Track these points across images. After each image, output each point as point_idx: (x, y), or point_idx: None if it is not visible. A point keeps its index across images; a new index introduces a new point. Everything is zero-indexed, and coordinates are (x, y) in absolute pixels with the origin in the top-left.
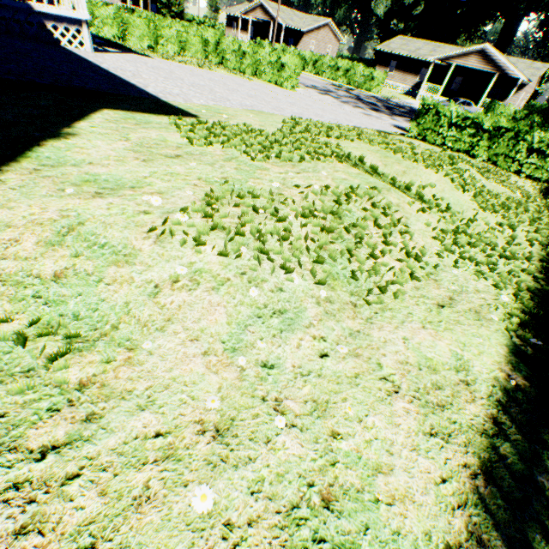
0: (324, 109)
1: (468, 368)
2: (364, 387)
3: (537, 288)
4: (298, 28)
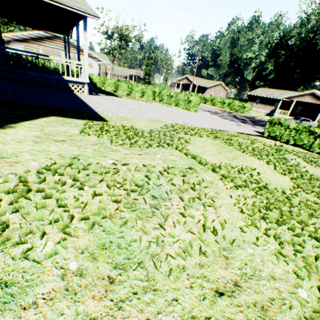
0: (208, 121)
1: None
2: None
3: None
4: (204, 86)
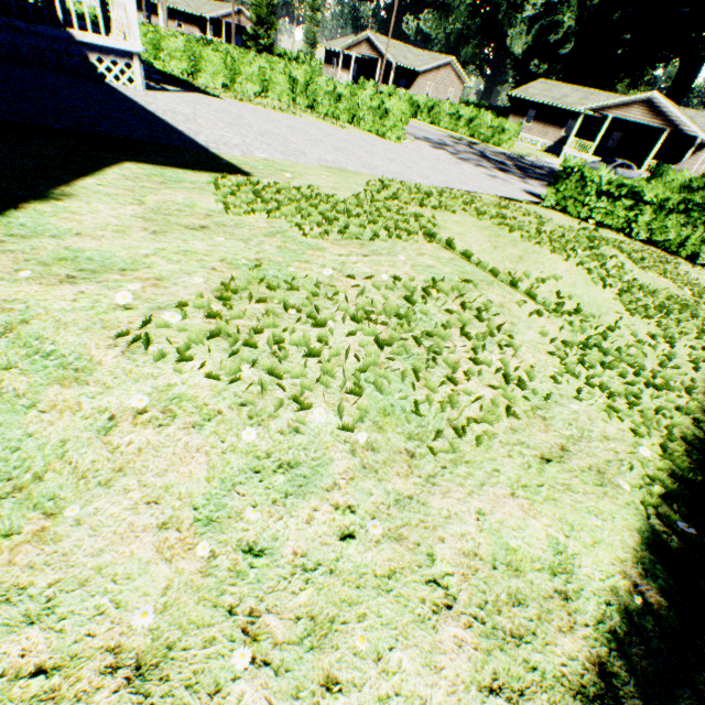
0: (434, 167)
1: (572, 569)
2: (400, 595)
3: (698, 437)
4: (412, 67)
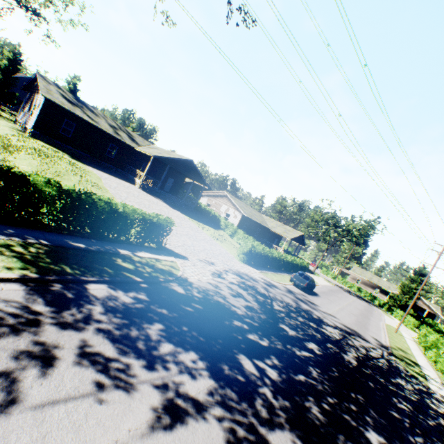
0: None
1: None
2: None
3: None
4: None
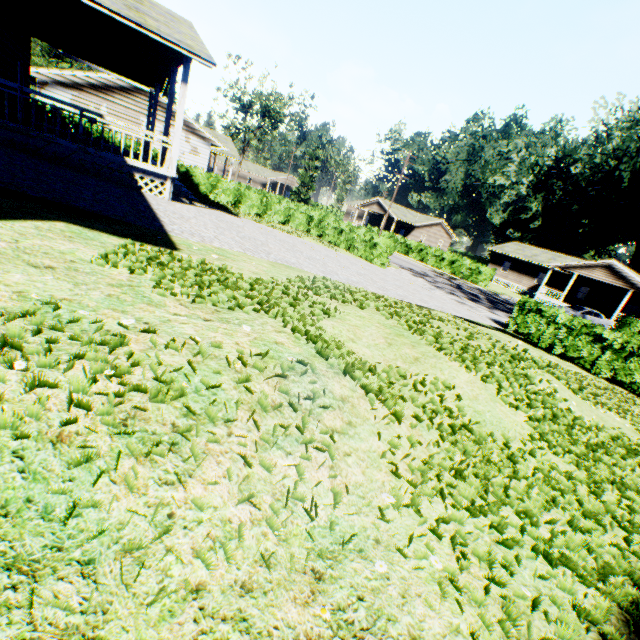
0: (403, 286)
1: None
2: None
3: None
4: (409, 222)
